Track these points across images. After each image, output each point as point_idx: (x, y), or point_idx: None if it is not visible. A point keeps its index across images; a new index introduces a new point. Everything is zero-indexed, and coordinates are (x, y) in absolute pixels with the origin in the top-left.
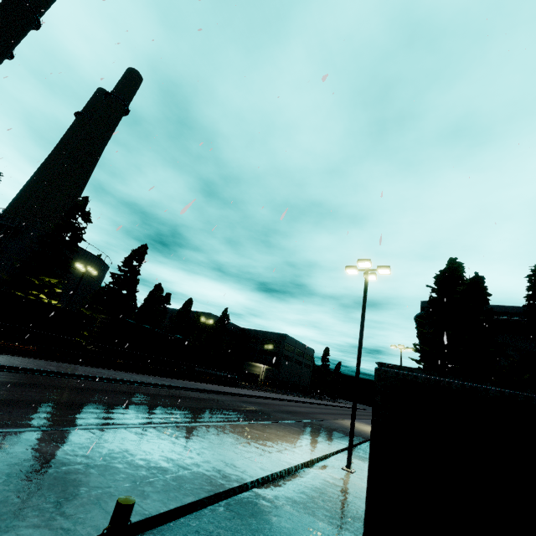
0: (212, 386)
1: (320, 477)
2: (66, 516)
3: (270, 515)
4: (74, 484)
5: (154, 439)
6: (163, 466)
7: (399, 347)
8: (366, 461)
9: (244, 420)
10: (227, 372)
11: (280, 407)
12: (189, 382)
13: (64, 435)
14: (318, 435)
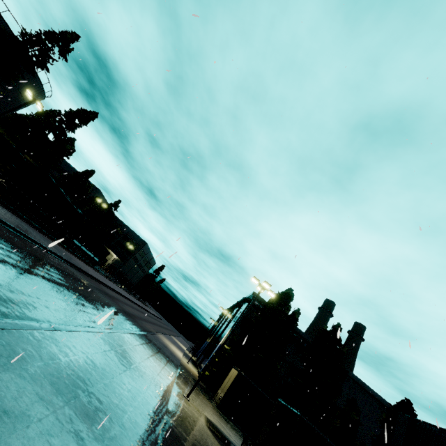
0: (81, 263)
1: (181, 405)
2: (133, 441)
3: (182, 440)
4: (114, 407)
5: (107, 351)
6: (131, 389)
7: (224, 310)
8: (188, 389)
9: (119, 323)
10: (95, 255)
11: (125, 306)
12: (66, 251)
13: (69, 340)
14: (161, 354)
